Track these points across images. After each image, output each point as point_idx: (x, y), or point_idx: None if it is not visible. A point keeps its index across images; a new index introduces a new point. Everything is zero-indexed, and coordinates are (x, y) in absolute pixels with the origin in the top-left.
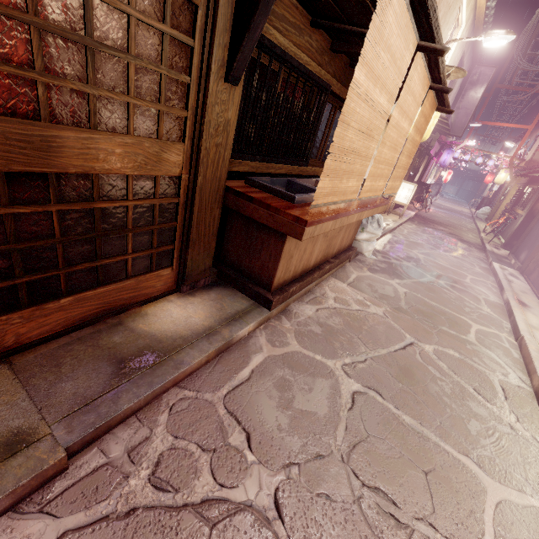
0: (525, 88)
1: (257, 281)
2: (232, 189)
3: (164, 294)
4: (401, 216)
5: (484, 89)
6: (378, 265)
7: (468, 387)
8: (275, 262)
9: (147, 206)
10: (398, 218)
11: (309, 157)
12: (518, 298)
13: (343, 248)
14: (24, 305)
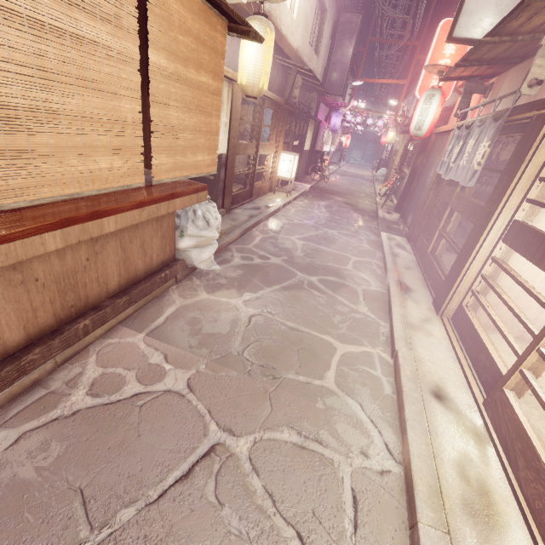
0: (395, 40)
1: None
2: None
3: None
4: (290, 193)
5: (355, 40)
6: (228, 275)
7: (289, 537)
8: None
9: None
10: (286, 196)
11: None
12: (400, 280)
13: (146, 271)
14: None
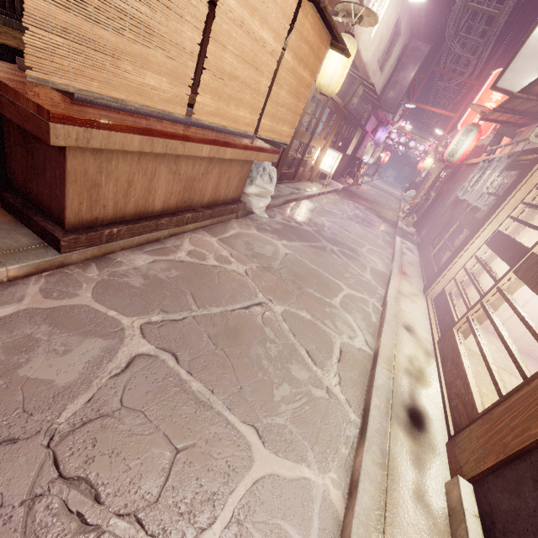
0: (456, 74)
1: (50, 215)
2: None
3: None
4: (325, 186)
5: (418, 66)
6: (272, 226)
7: (301, 350)
8: (62, 186)
9: None
10: (322, 187)
11: None
12: (402, 268)
13: (223, 200)
14: None
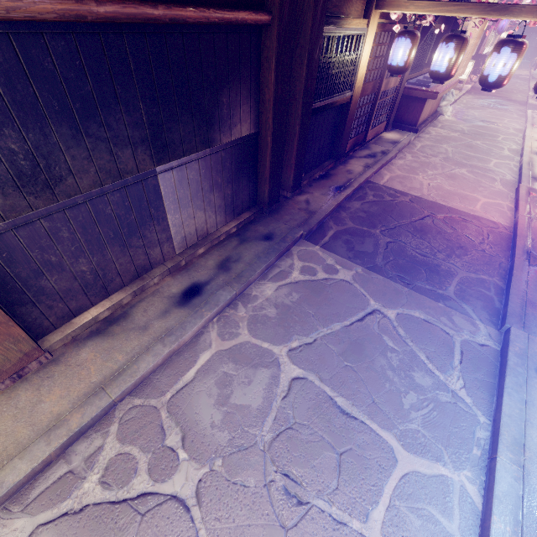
0: None
1: (410, 125)
2: (407, 87)
3: (383, 132)
4: (460, 91)
5: None
6: (450, 120)
7: (493, 149)
8: (420, 114)
9: (389, 98)
10: (458, 92)
11: (424, 66)
12: (533, 124)
13: (434, 112)
14: (372, 128)
